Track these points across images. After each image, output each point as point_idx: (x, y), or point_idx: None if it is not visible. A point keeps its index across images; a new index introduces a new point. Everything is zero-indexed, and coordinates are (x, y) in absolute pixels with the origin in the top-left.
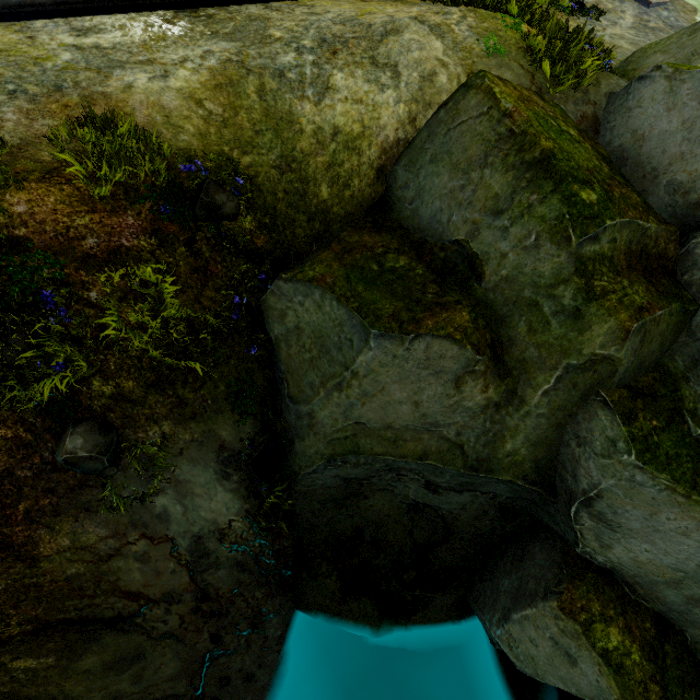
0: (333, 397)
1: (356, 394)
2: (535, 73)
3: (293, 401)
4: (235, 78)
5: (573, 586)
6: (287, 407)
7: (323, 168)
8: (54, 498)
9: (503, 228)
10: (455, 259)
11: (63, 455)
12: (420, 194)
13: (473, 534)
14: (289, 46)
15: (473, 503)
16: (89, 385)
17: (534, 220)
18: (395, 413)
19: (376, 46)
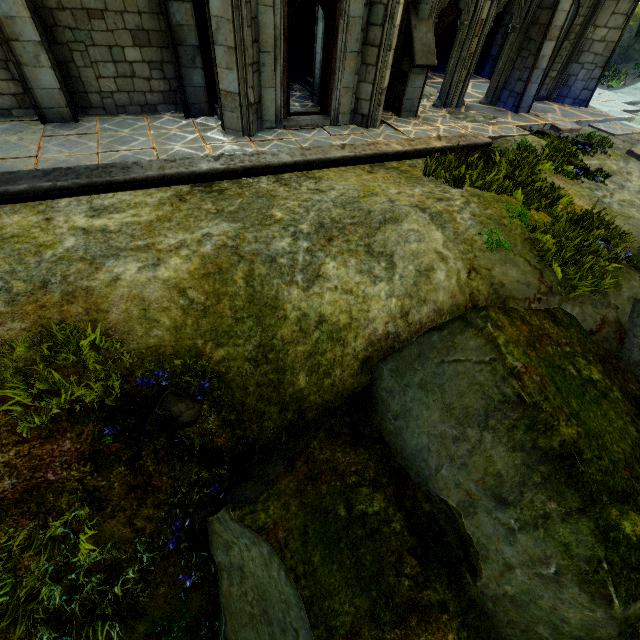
0: None
1: None
2: (543, 270)
3: None
4: (225, 266)
5: None
6: None
7: (303, 357)
8: None
9: (508, 527)
10: (443, 523)
11: None
12: (405, 415)
13: None
14: (286, 229)
15: None
16: None
17: (553, 543)
18: None
19: (373, 234)
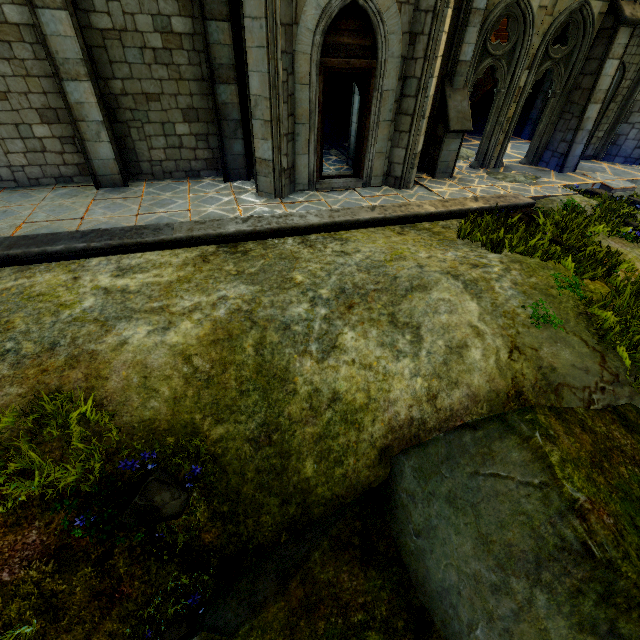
0: None
1: None
2: (605, 353)
3: None
4: (236, 332)
5: None
6: None
7: (311, 440)
8: None
9: None
10: None
11: None
12: (429, 534)
13: None
14: (305, 294)
15: None
16: None
17: None
18: None
19: (398, 302)
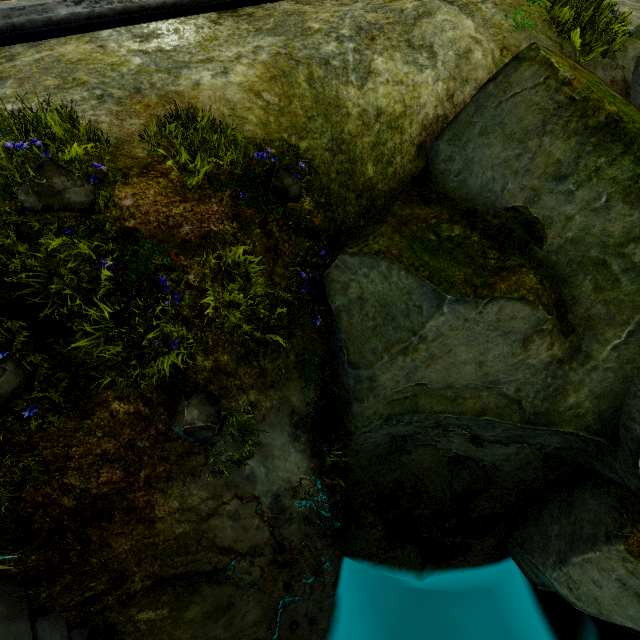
0: (397, 361)
1: (422, 357)
2: (563, 44)
3: (353, 367)
4: (287, 69)
5: (638, 530)
6: (345, 372)
7: (368, 148)
8: (166, 465)
9: (568, 192)
10: (511, 225)
11: (184, 426)
12: (468, 165)
13: (514, 483)
14: (329, 36)
15: (517, 454)
16: (194, 361)
17: (604, 182)
18: (458, 374)
19: (410, 29)
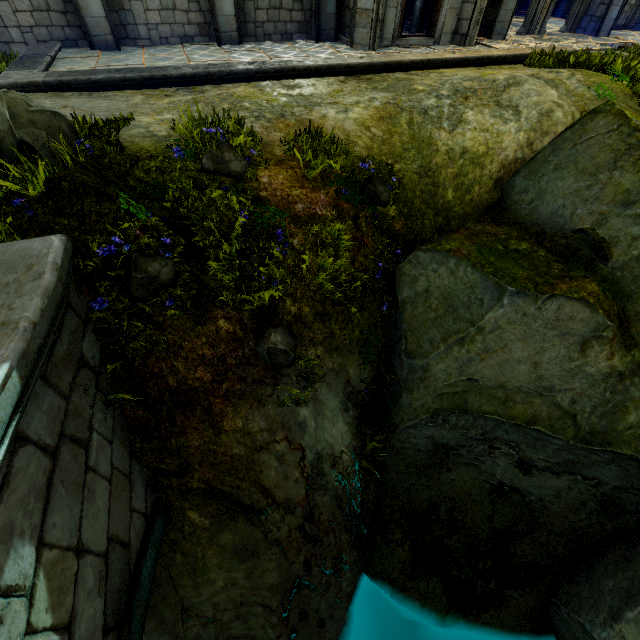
0: (452, 351)
1: (477, 349)
2: None
3: (409, 356)
4: (393, 113)
5: None
6: (400, 362)
7: (451, 177)
8: (243, 384)
9: (635, 215)
10: (577, 245)
11: (269, 344)
12: (541, 195)
13: (564, 528)
14: (430, 95)
15: (570, 490)
16: (284, 303)
17: None
18: (511, 372)
19: (500, 94)
